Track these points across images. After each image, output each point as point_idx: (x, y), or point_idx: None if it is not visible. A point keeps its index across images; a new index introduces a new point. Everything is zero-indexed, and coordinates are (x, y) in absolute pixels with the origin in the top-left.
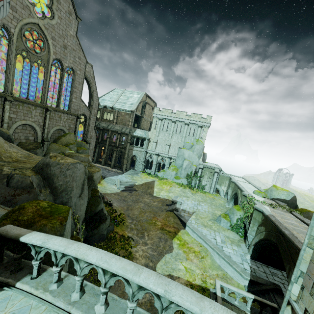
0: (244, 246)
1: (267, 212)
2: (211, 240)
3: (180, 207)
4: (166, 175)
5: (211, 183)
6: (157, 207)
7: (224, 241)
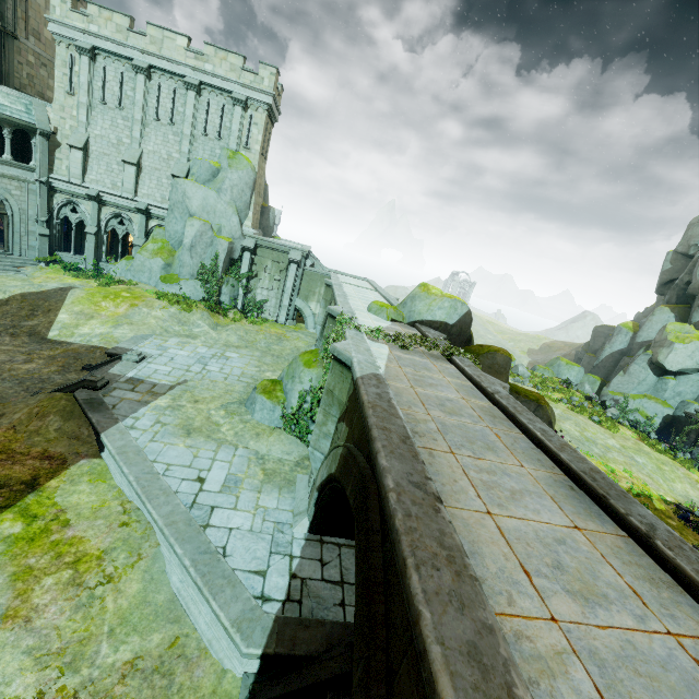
0: (305, 482)
1: (366, 365)
2: (177, 489)
3: (124, 373)
4: (134, 271)
5: (282, 295)
6: (25, 380)
7: (239, 480)
